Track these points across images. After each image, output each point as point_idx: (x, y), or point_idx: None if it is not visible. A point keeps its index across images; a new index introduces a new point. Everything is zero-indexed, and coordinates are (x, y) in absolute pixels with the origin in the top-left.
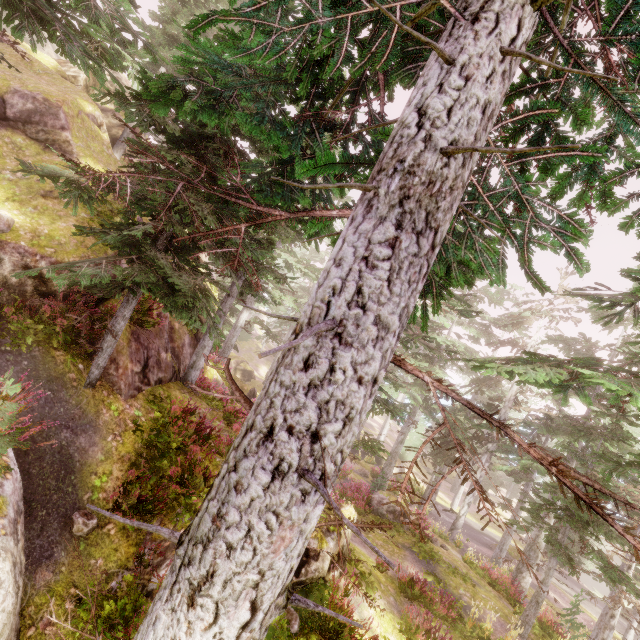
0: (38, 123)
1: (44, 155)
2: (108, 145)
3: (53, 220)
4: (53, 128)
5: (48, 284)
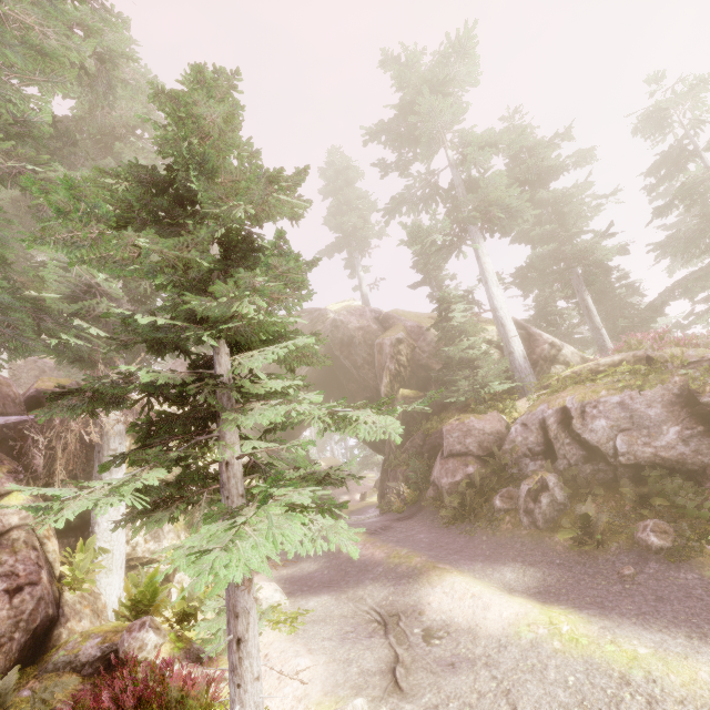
0: None
1: None
2: None
3: None
4: None
5: None
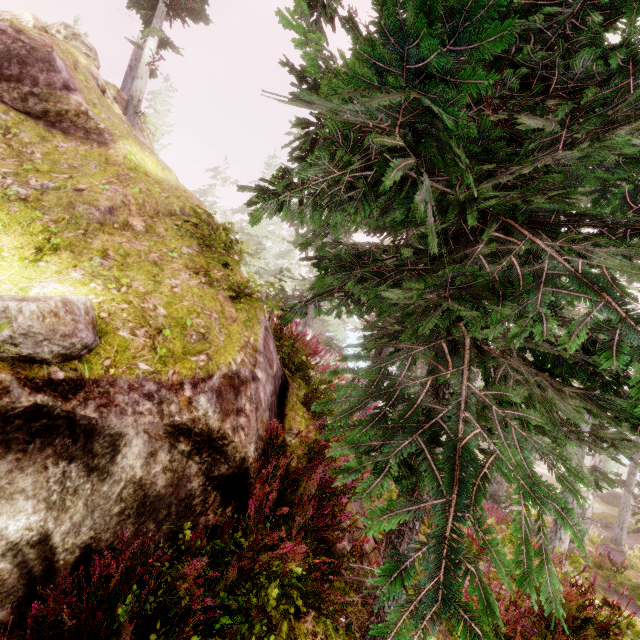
0: (19, 79)
1: (54, 141)
2: (127, 122)
3: (152, 277)
4: (50, 88)
5: (226, 451)
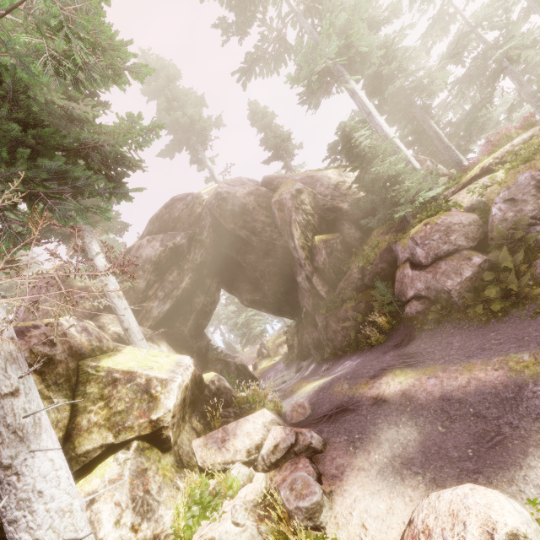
0: None
1: None
2: None
3: None
4: None
5: None
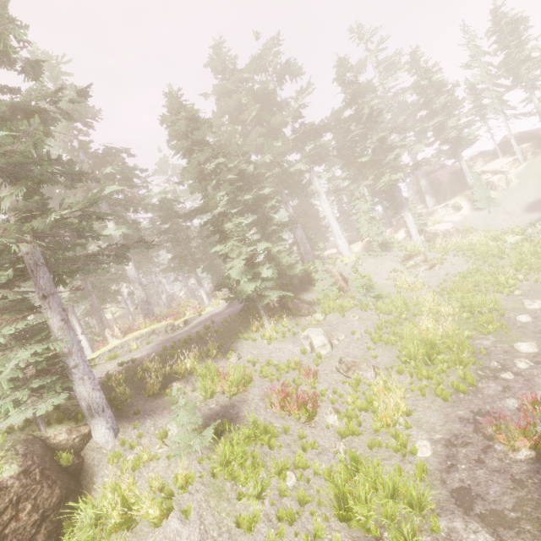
0: None
1: None
2: None
3: None
4: None
5: None
